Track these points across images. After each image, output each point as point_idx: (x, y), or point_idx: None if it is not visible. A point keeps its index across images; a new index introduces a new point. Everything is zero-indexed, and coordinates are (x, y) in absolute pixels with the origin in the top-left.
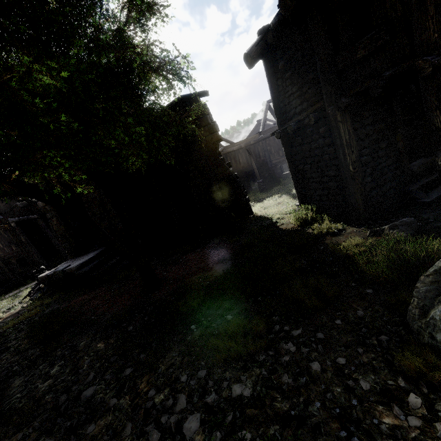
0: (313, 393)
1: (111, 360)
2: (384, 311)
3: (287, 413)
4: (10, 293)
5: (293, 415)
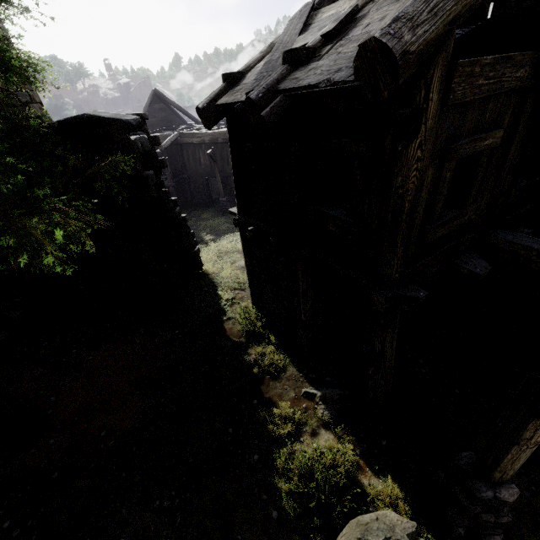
0: None
1: None
2: None
3: None
4: None
5: None
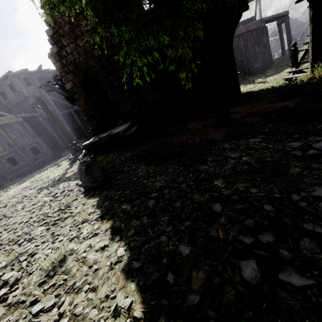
0: None
1: (296, 136)
2: None
3: None
4: (43, 168)
5: None
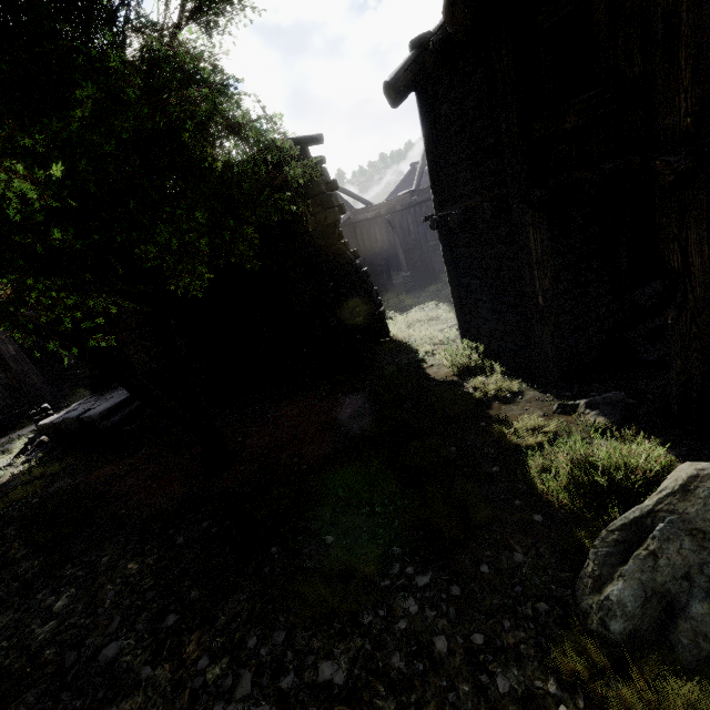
0: (431, 688)
1: (148, 596)
2: (551, 558)
3: None
4: None
5: None
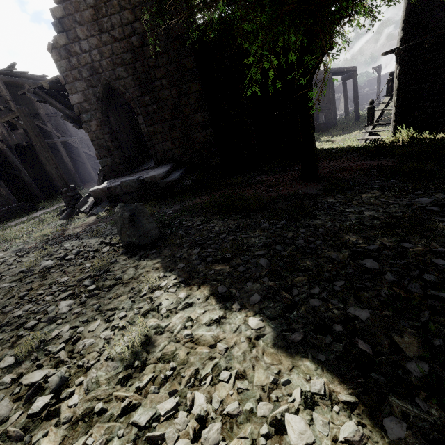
0: None
1: (419, 192)
2: None
3: None
4: (7, 224)
5: None
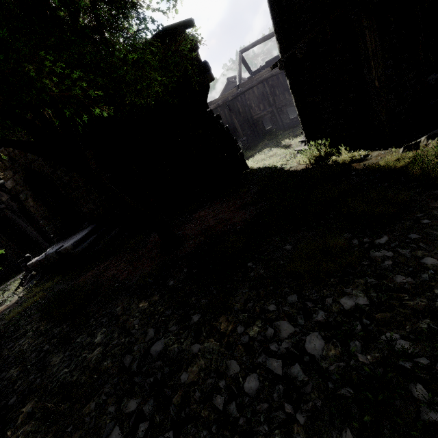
0: None
1: (167, 313)
2: None
3: (428, 306)
4: None
5: (437, 306)
